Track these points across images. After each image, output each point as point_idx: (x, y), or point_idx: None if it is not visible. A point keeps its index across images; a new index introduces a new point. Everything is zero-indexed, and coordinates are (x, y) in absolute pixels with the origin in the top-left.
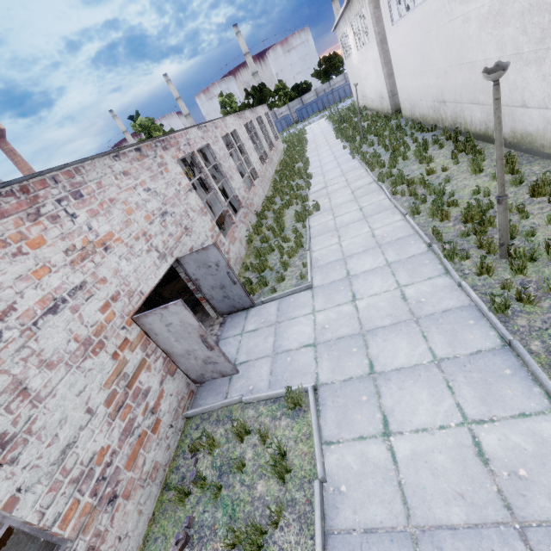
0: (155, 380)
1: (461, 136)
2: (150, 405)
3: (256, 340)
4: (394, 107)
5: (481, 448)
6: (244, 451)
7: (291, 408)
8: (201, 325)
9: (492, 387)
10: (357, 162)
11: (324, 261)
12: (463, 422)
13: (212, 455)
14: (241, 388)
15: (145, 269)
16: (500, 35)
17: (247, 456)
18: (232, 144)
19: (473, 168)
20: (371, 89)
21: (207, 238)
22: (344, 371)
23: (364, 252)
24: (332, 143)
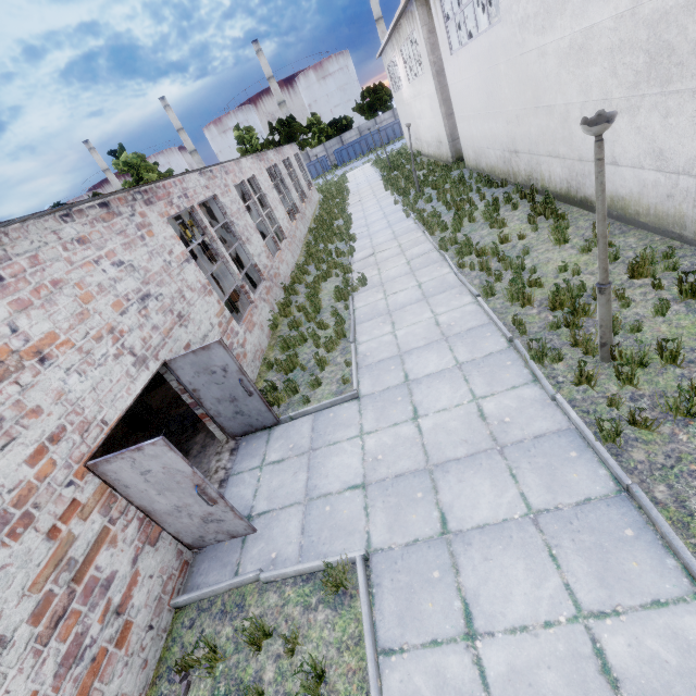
0: (124, 558)
1: (538, 195)
2: (114, 603)
3: (281, 477)
4: (455, 154)
5: (606, 661)
6: (261, 667)
7: (332, 592)
8: (195, 472)
9: (611, 558)
10: (413, 222)
11: (374, 358)
12: (577, 615)
13: (212, 675)
14: (259, 556)
15: (110, 383)
16: (584, 76)
17: (266, 677)
18: (250, 194)
19: (556, 237)
20: (426, 131)
21: (213, 326)
22: (407, 529)
23: (426, 347)
24: (381, 196)
